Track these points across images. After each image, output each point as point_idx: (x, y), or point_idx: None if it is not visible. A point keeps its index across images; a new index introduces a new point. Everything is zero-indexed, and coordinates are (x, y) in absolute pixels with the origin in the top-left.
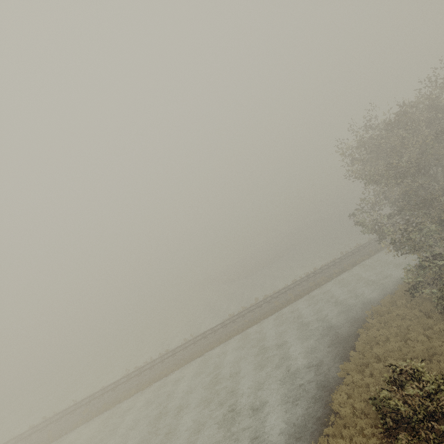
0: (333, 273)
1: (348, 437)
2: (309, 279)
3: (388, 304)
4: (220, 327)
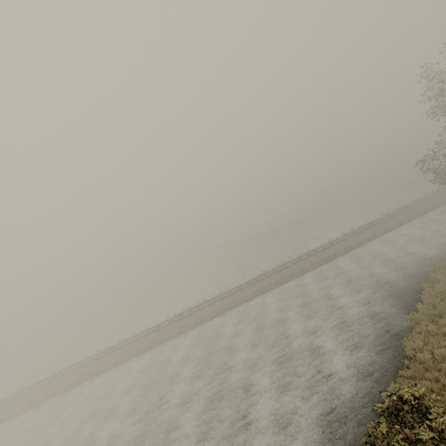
0: (376, 233)
1: (433, 379)
2: (348, 238)
3: None
4: (255, 281)
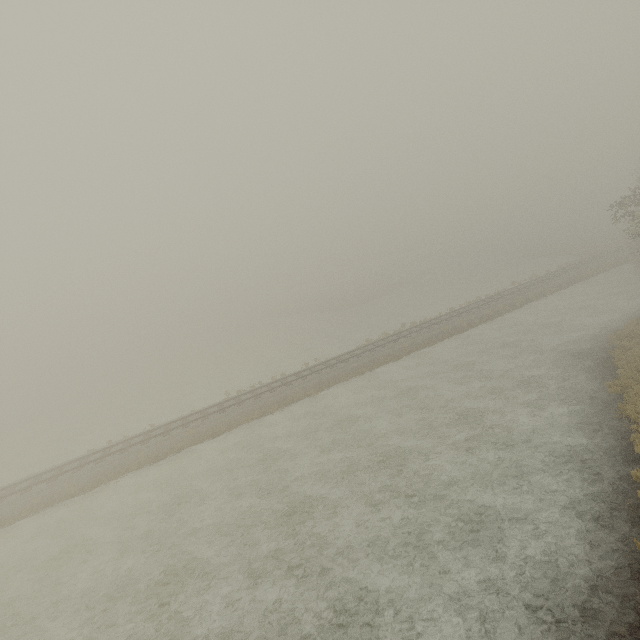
0: (514, 303)
1: None
2: (479, 307)
3: (639, 328)
4: (362, 351)
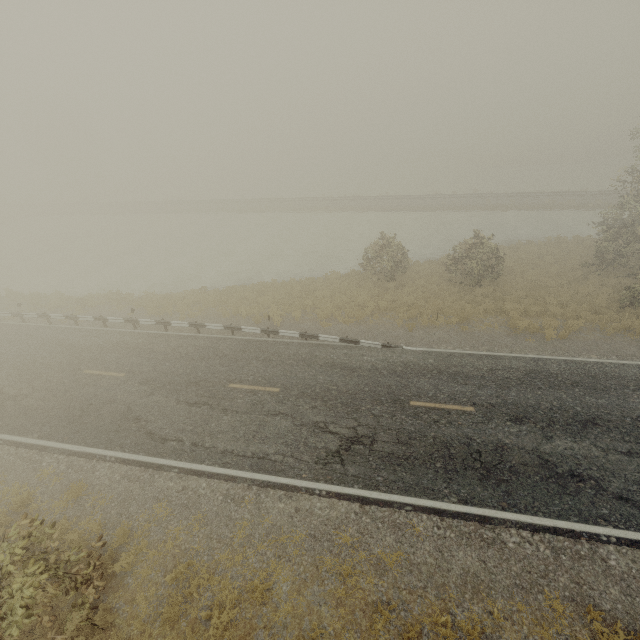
0: (592, 203)
1: (431, 266)
2: (555, 196)
3: (575, 240)
4: (417, 198)
